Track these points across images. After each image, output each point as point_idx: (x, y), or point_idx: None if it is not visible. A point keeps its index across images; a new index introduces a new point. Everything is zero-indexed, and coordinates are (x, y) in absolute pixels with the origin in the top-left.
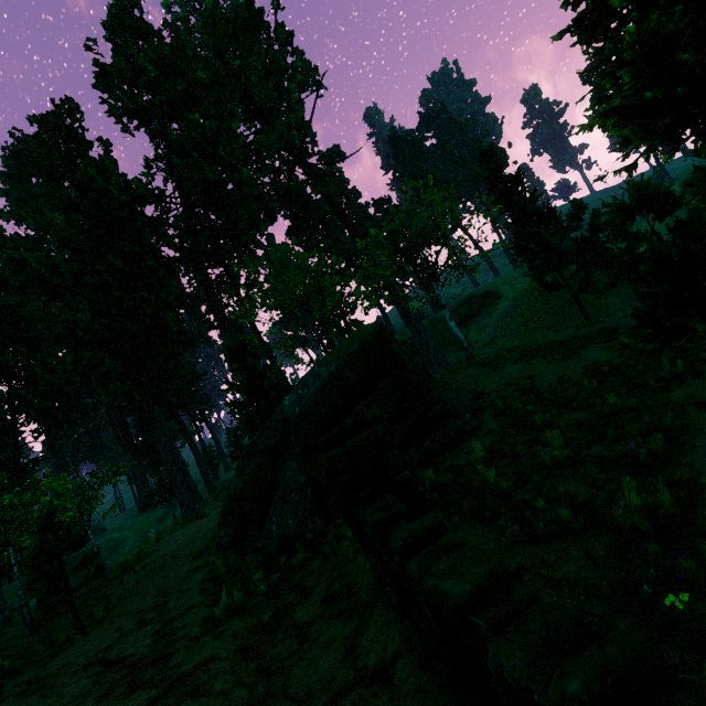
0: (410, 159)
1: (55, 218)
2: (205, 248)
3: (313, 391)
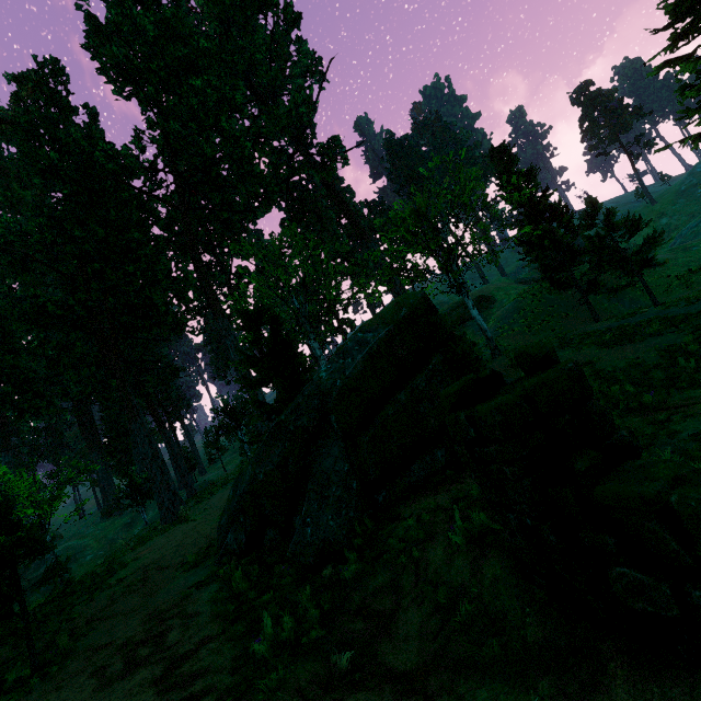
0: (407, 162)
1: (27, 197)
2: (196, 231)
3: (360, 359)
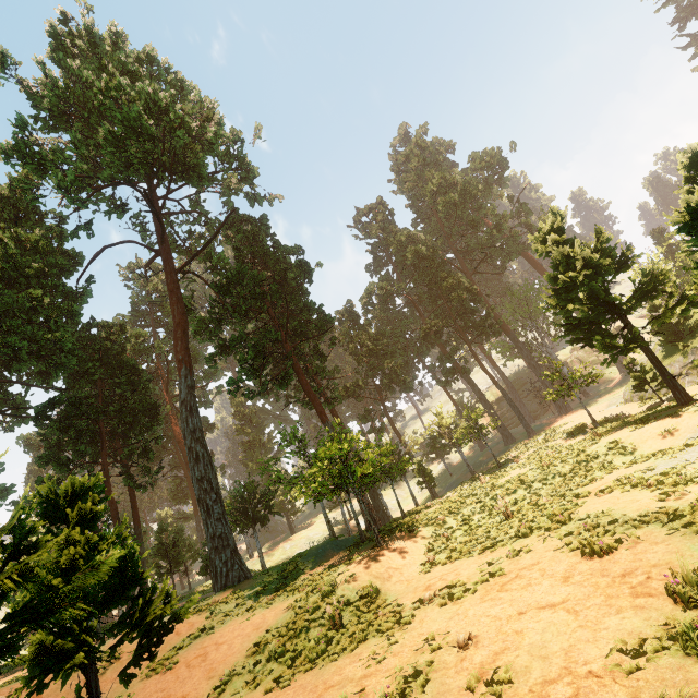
0: None
1: None
2: None
3: None
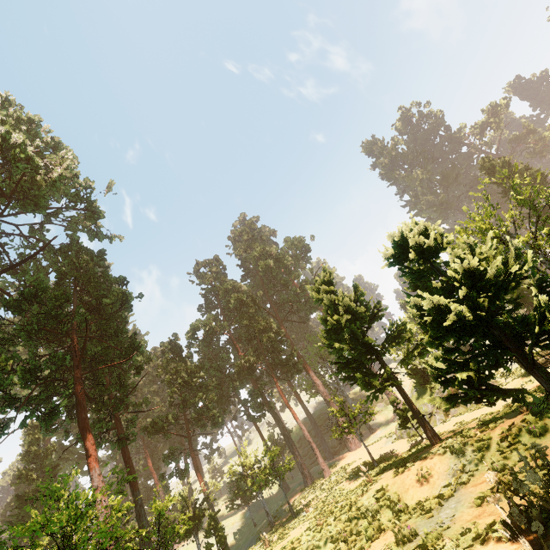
0: None
1: None
2: None
3: None
